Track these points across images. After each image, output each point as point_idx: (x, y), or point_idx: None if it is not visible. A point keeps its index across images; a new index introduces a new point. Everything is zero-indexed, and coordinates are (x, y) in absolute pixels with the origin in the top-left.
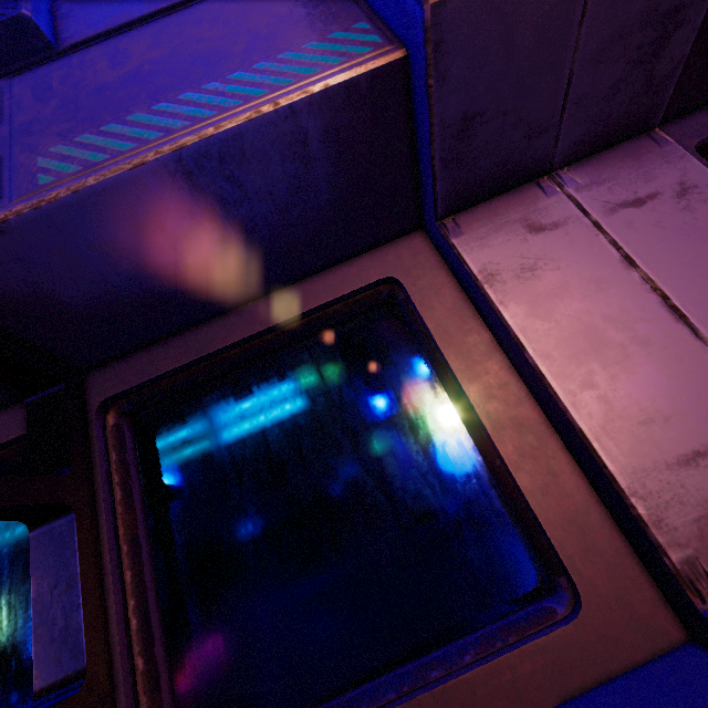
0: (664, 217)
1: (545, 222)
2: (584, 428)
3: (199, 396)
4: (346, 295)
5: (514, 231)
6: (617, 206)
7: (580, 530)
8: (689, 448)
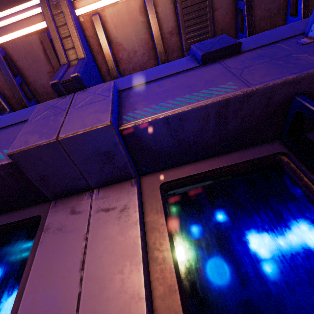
0: (110, 219)
1: (77, 210)
2: (19, 312)
3: None
4: (26, 218)
5: (67, 211)
6: (101, 209)
7: None
8: None
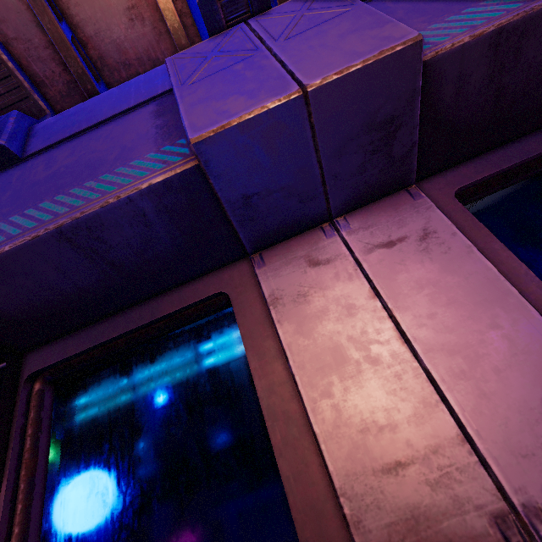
0: (407, 256)
1: (321, 258)
2: (317, 431)
3: (99, 370)
4: (193, 304)
5: (299, 265)
6: (375, 246)
7: (317, 516)
8: (393, 458)
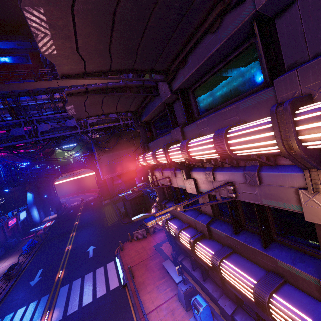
0: None
1: None
2: None
3: None
4: None
5: None
6: None
7: None
8: None
